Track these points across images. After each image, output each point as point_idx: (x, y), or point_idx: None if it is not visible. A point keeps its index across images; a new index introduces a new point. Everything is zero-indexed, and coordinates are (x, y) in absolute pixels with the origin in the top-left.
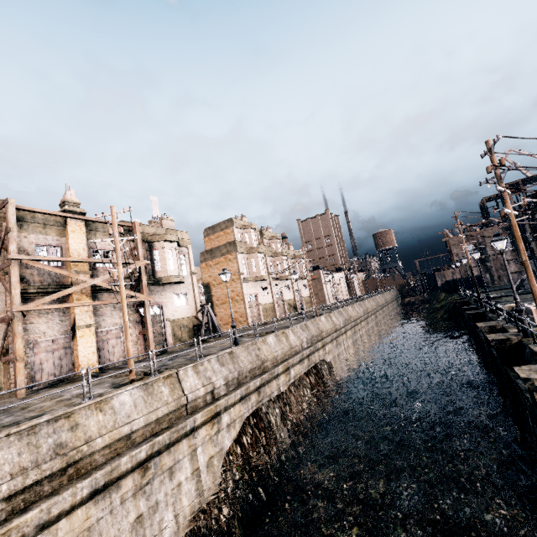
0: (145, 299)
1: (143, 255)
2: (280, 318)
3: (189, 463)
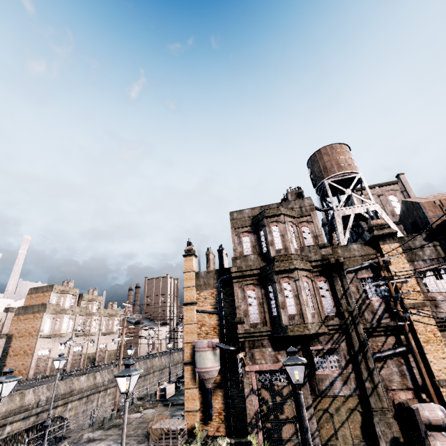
0: None
1: None
2: (71, 371)
3: None
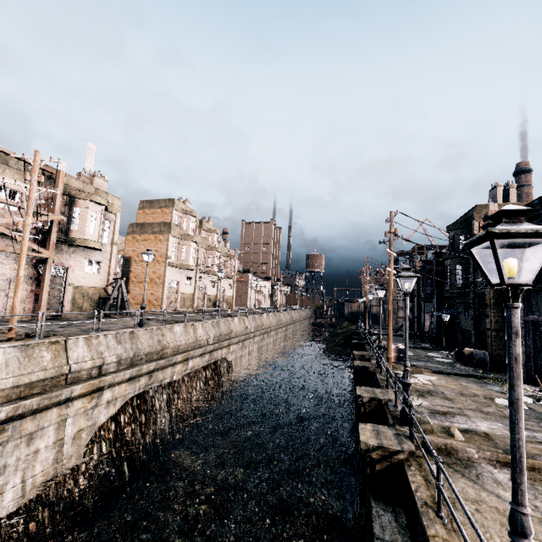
0: (49, 256)
1: (60, 209)
2: (197, 311)
3: (54, 432)
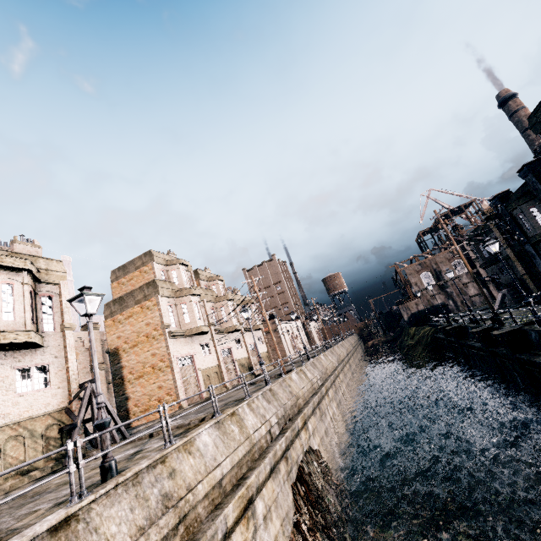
0: None
1: None
2: (231, 386)
3: None
